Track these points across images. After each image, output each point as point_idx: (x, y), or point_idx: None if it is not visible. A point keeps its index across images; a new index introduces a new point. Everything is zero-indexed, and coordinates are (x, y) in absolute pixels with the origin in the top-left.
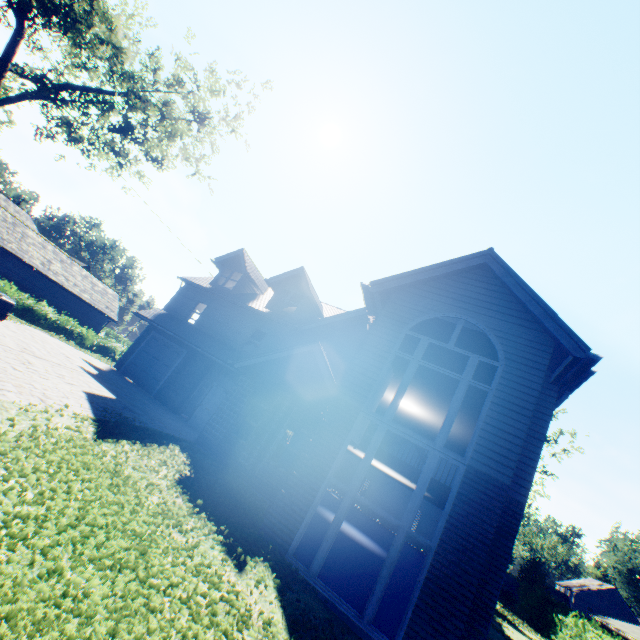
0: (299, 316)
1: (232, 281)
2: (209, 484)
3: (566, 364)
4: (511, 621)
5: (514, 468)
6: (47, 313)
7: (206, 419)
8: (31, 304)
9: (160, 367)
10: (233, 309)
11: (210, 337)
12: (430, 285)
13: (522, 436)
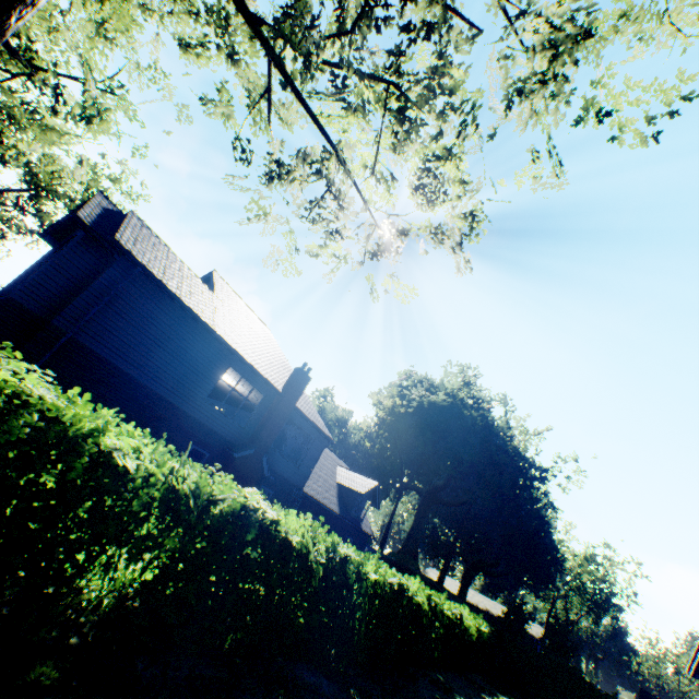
0: None
1: None
2: None
3: (85, 233)
4: None
5: (21, 289)
6: None
7: None
8: None
9: None
10: None
11: None
12: None
13: (38, 274)
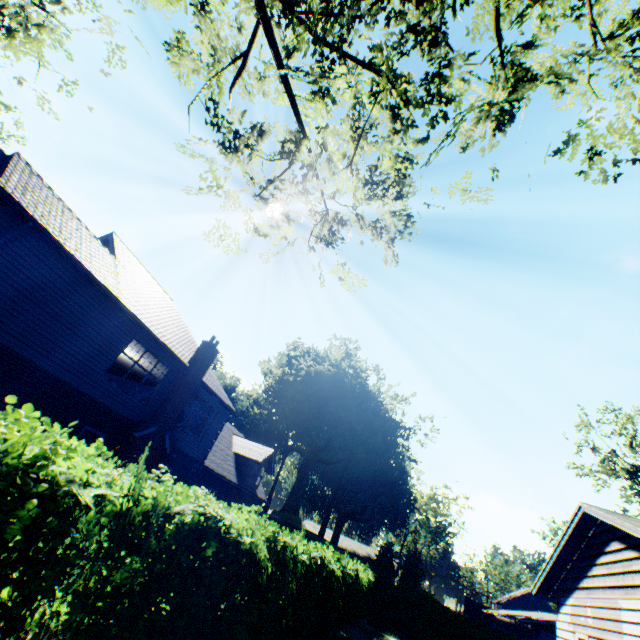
0: None
1: None
2: None
3: None
4: None
5: None
6: None
7: None
8: None
9: None
10: None
11: None
12: None
13: None
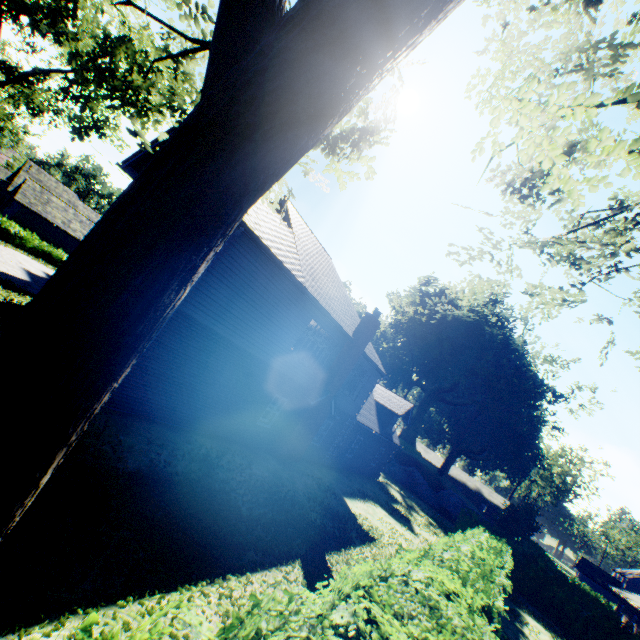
0: None
1: None
2: (17, 305)
3: None
4: (409, 521)
5: None
6: (63, 258)
7: None
8: (49, 250)
9: None
10: None
11: None
12: None
13: None
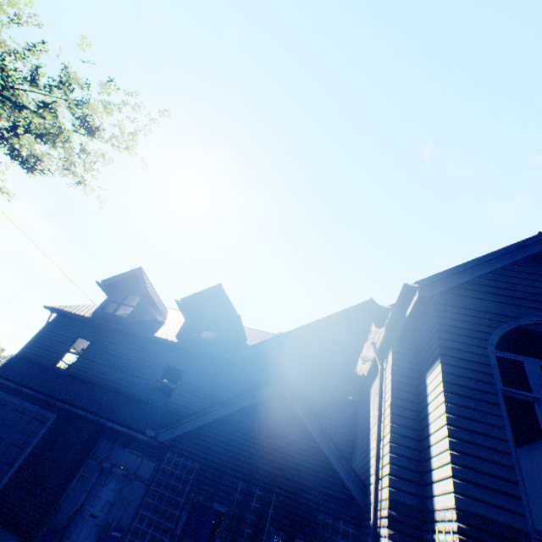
0: (222, 342)
1: (123, 307)
2: None
3: None
4: None
5: None
6: None
7: (91, 537)
8: None
9: (3, 450)
10: (131, 342)
11: (97, 387)
12: (477, 283)
13: None
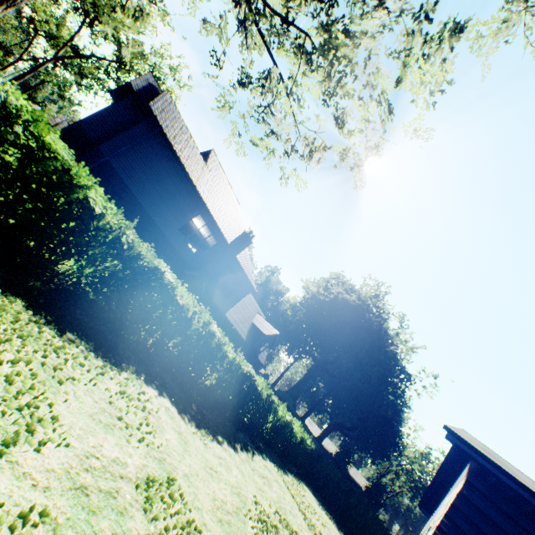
0: None
1: None
2: None
3: (132, 96)
4: None
5: (87, 121)
6: None
7: None
8: None
9: None
10: None
11: None
12: None
13: (99, 114)
